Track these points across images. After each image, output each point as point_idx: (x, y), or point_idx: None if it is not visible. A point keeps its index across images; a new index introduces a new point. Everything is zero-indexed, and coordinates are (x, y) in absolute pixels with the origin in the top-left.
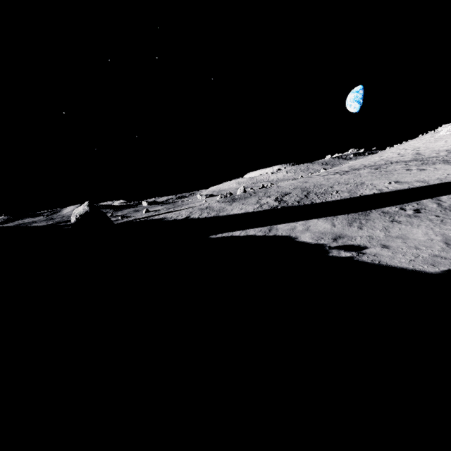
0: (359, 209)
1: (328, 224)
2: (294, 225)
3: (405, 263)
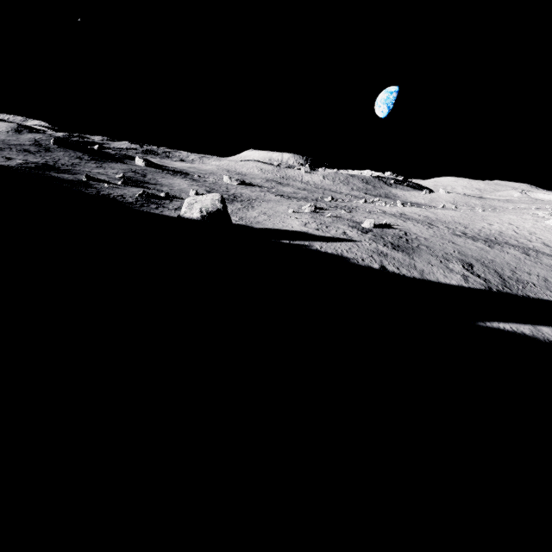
0: None
1: None
2: None
3: None
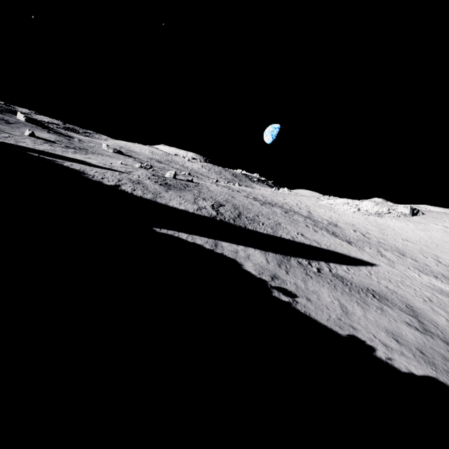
0: (283, 252)
1: (264, 258)
2: (237, 248)
3: (325, 321)
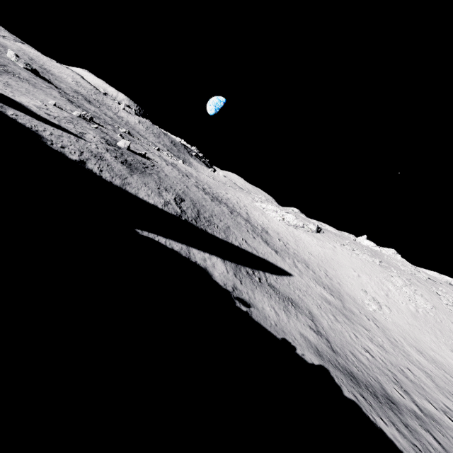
0: (235, 260)
1: (225, 268)
2: (204, 255)
3: (269, 328)
